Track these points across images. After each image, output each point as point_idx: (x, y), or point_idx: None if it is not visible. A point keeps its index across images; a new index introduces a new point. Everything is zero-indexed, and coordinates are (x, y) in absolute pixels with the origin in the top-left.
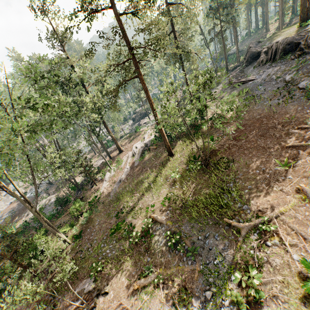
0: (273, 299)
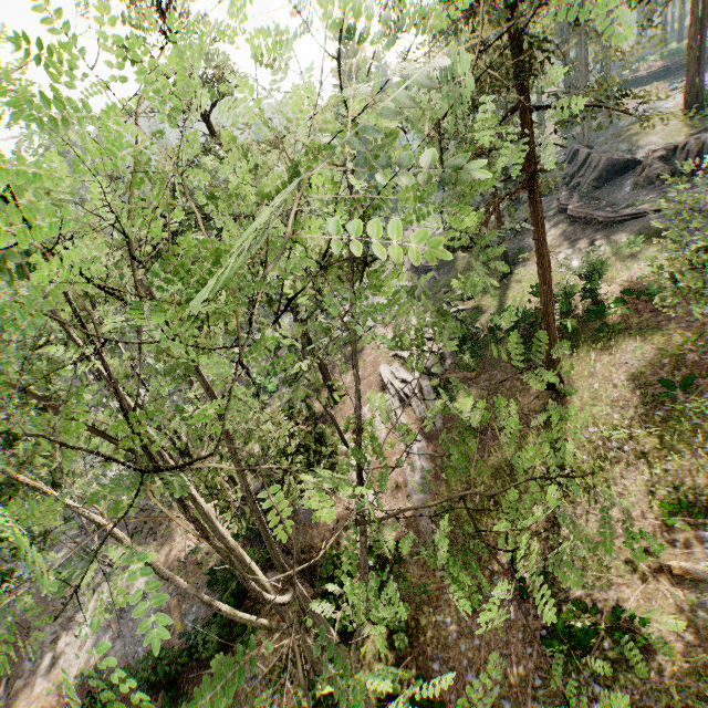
0: None
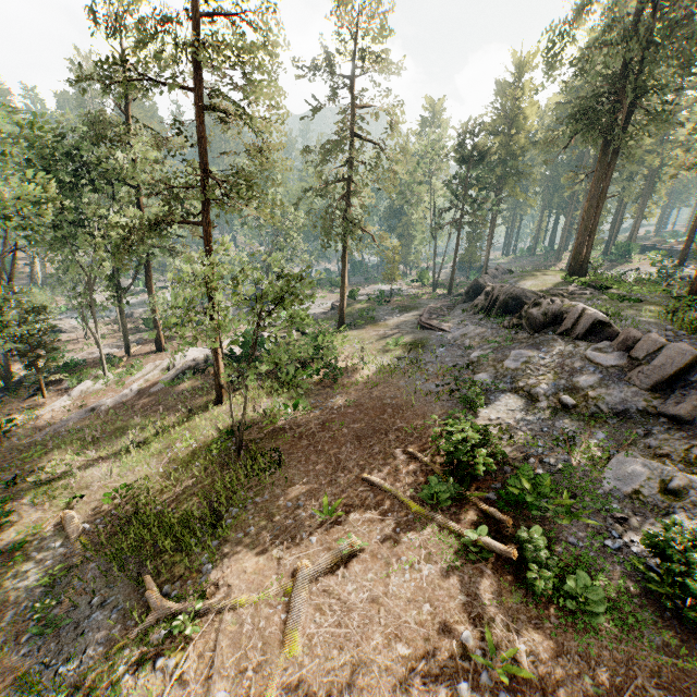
0: None
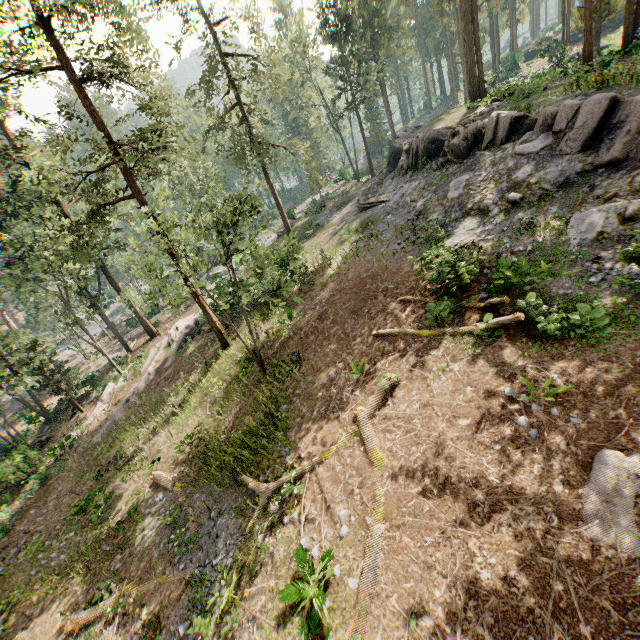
0: (251, 623)
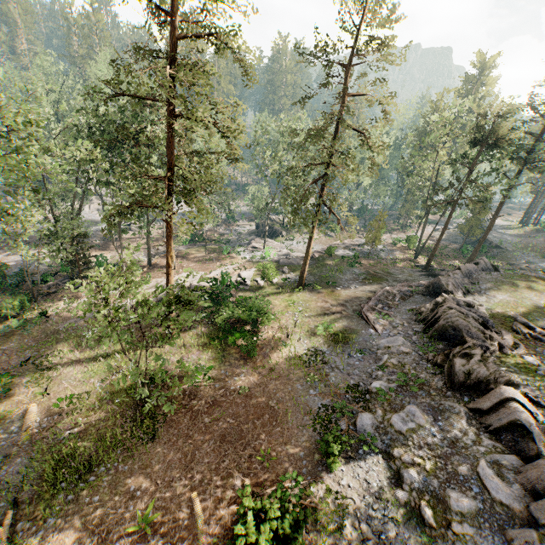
0: None
